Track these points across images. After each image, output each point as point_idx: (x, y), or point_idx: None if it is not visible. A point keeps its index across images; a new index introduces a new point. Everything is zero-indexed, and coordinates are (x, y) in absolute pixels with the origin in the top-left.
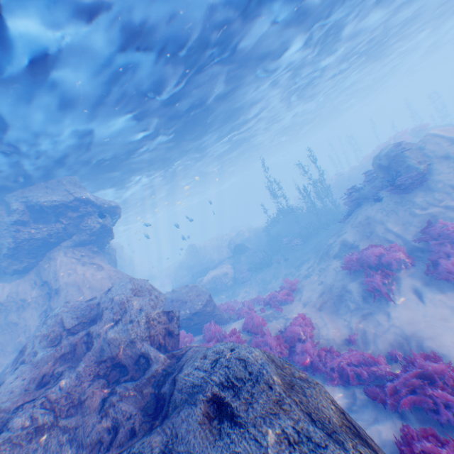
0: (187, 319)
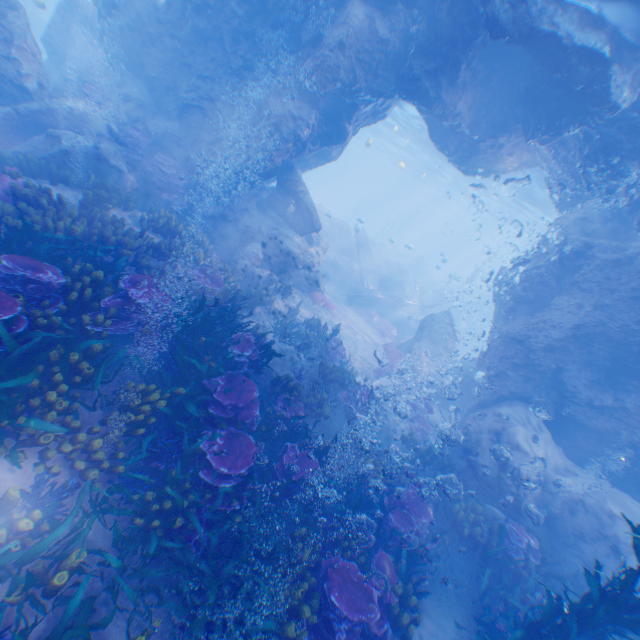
0: None
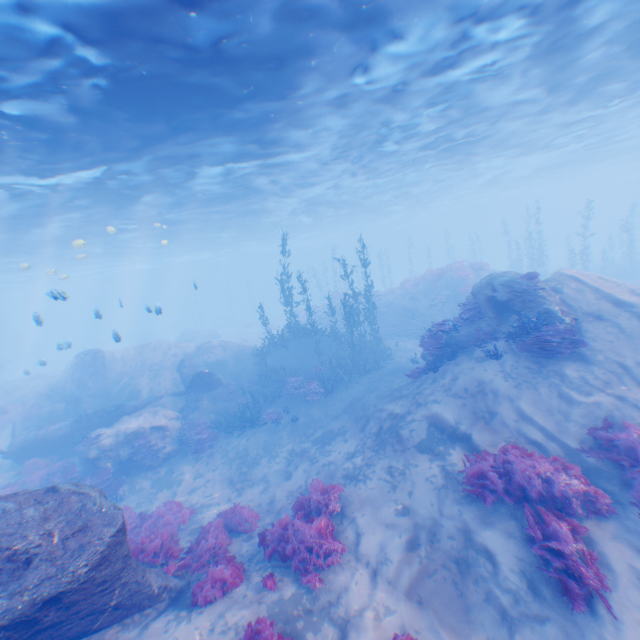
0: (13, 628)
